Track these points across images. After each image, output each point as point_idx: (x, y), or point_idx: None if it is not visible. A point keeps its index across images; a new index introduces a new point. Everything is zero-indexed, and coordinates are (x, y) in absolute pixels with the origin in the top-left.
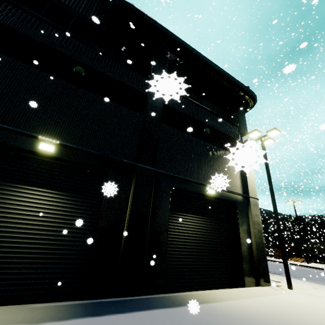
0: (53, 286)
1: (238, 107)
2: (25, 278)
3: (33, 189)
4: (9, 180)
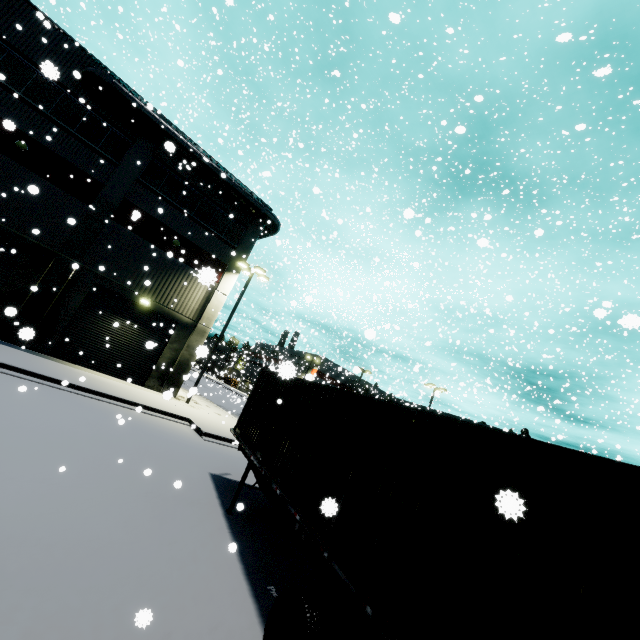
0: None
1: (251, 227)
2: None
3: None
4: None
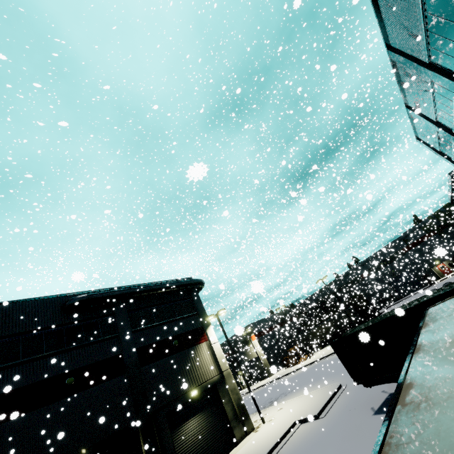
0: None
1: (193, 295)
2: None
3: None
4: None
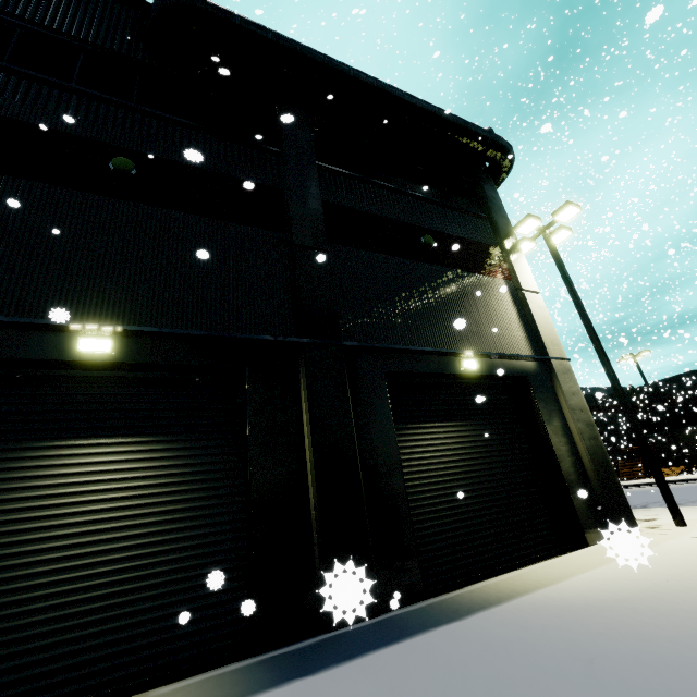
0: (187, 641)
1: (479, 178)
2: (120, 639)
3: (87, 444)
4: (30, 436)
